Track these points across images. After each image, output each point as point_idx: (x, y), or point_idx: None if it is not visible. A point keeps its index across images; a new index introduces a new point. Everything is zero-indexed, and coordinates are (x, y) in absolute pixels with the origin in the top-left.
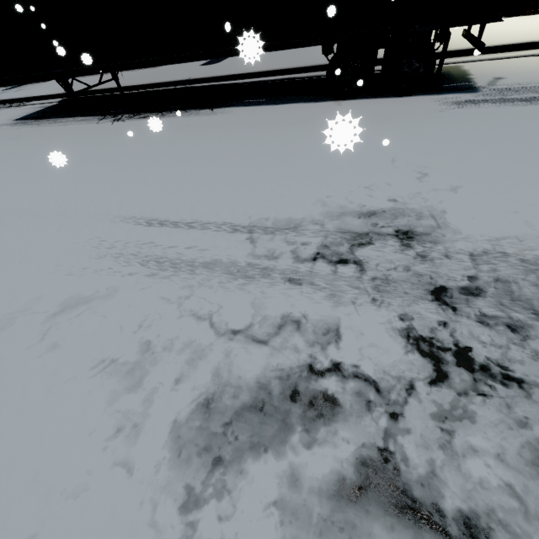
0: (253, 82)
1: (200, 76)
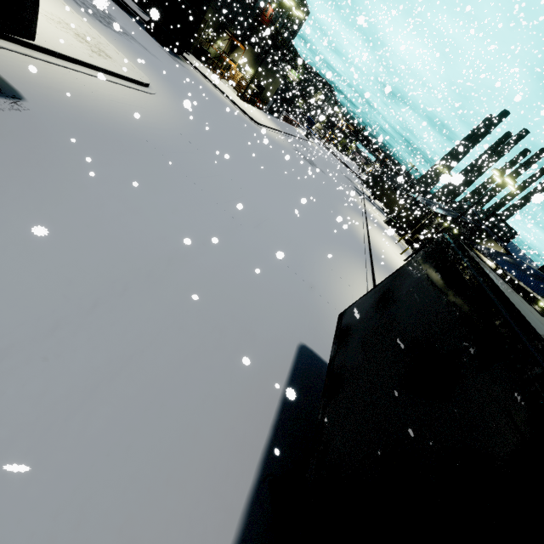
0: (141, 21)
1: (129, 4)
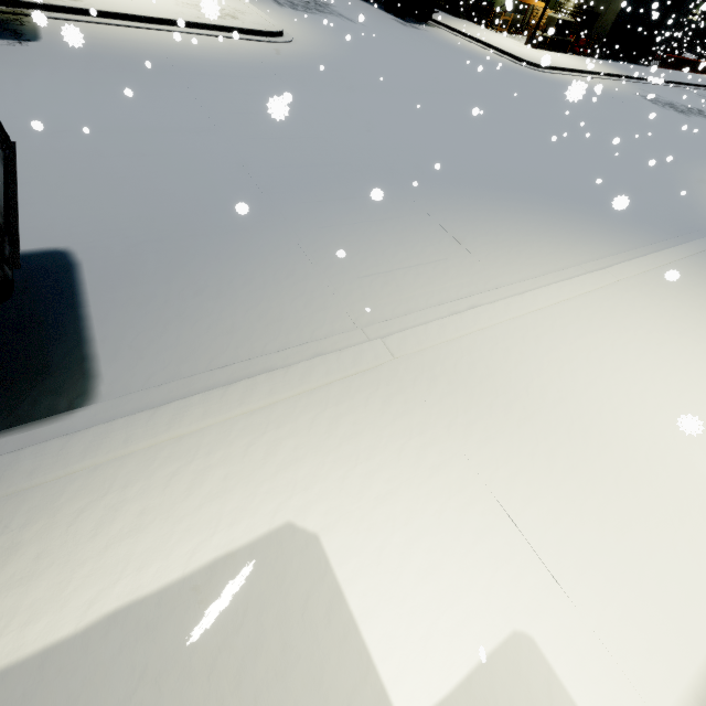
0: None
1: None
